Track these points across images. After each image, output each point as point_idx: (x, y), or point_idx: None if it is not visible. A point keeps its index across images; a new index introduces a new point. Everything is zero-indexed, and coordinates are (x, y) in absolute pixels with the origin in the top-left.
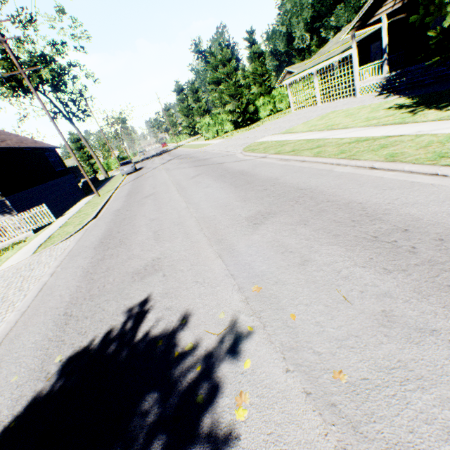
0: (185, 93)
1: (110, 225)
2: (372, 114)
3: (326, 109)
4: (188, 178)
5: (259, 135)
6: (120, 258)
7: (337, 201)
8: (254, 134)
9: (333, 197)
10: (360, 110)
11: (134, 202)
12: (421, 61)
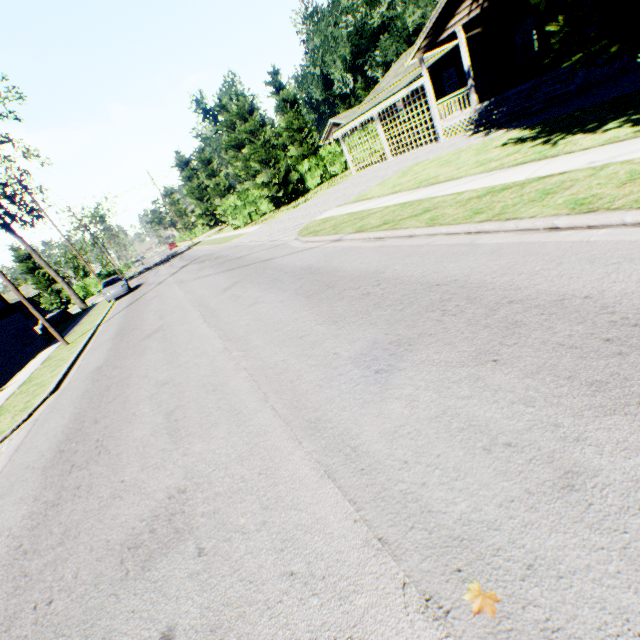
0: (192, 168)
1: (81, 405)
2: (482, 157)
3: (403, 162)
4: (217, 293)
5: (315, 210)
6: (95, 496)
7: (531, 299)
8: (308, 210)
9: (516, 291)
10: (458, 155)
11: (128, 348)
12: (515, 86)
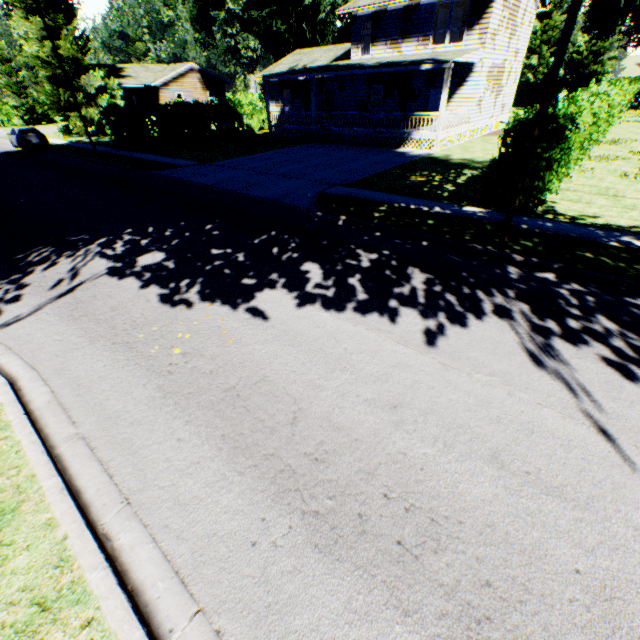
0: None
1: None
2: None
3: None
4: None
5: None
6: None
7: None
8: None
9: None
10: None
11: None
12: None
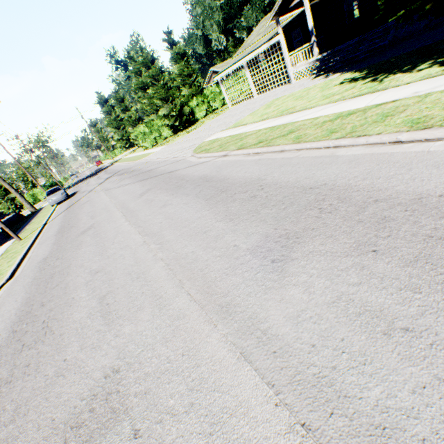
0: (110, 104)
1: (31, 290)
2: (326, 92)
3: (266, 98)
4: (135, 197)
5: (204, 134)
6: (41, 374)
7: (393, 198)
8: (199, 134)
9: (378, 192)
10: (308, 92)
11: (67, 242)
12: (344, 42)
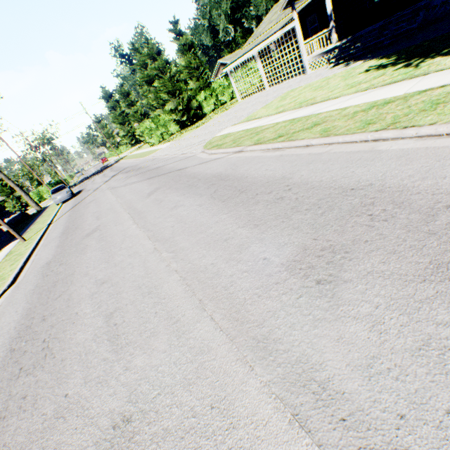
0: (115, 99)
1: (32, 300)
2: (350, 81)
3: (280, 90)
4: (142, 197)
5: (214, 129)
6: (39, 412)
7: None
8: (208, 130)
9: (448, 195)
10: (327, 81)
11: (71, 245)
12: (364, 27)
